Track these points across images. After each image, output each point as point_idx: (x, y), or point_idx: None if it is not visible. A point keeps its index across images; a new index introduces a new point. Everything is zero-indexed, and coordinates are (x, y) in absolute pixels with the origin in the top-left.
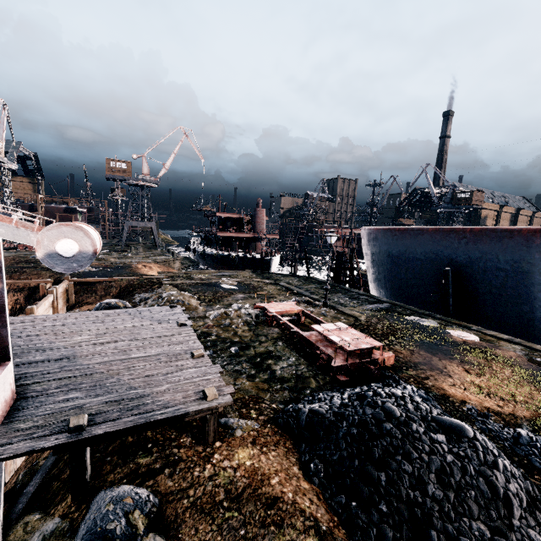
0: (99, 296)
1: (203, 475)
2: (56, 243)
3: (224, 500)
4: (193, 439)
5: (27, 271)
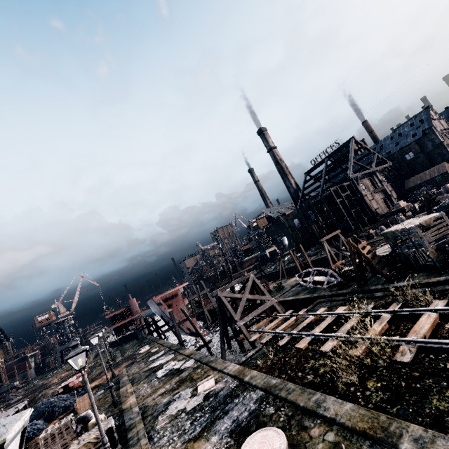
0: None
1: None
2: None
3: None
4: None
5: None
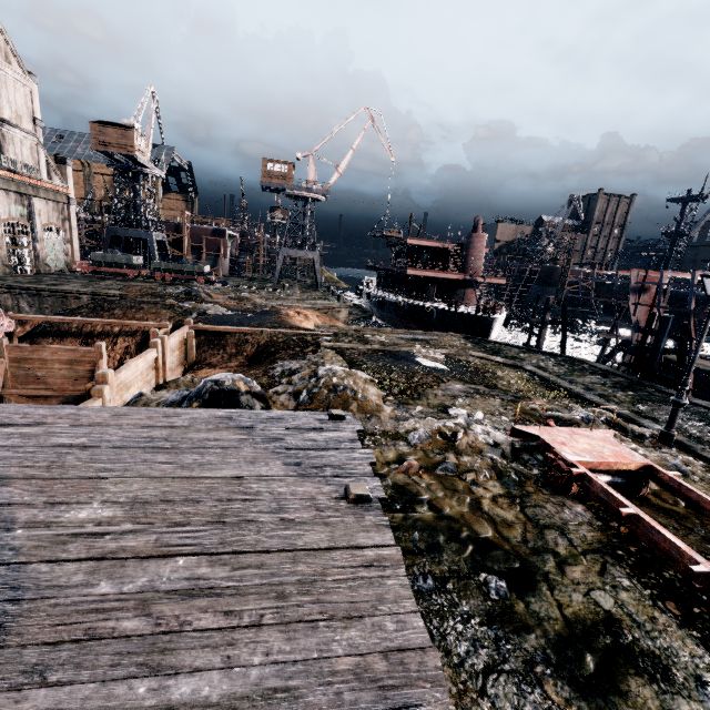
0: (228, 354)
1: None
2: None
3: None
4: None
5: (145, 308)
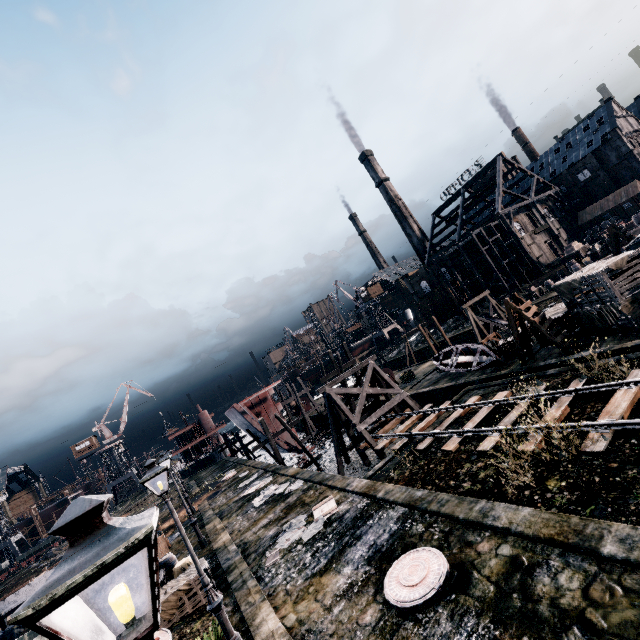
0: None
1: None
2: None
3: None
4: None
5: (20, 581)
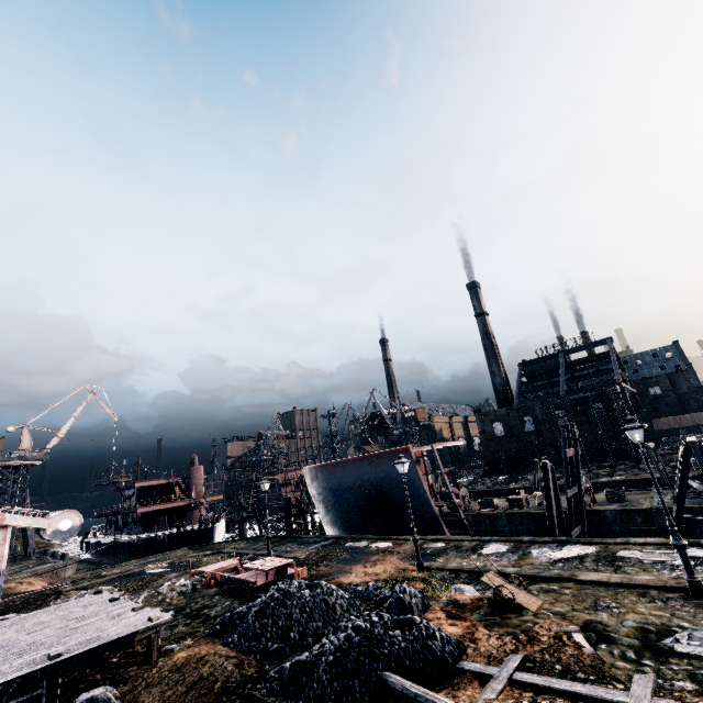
0: None
1: (151, 673)
2: (59, 523)
3: (169, 674)
4: (139, 666)
5: None
